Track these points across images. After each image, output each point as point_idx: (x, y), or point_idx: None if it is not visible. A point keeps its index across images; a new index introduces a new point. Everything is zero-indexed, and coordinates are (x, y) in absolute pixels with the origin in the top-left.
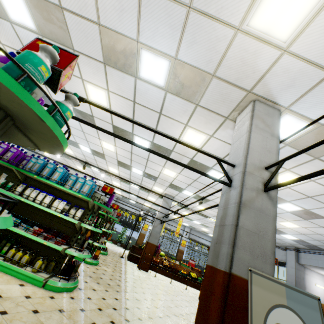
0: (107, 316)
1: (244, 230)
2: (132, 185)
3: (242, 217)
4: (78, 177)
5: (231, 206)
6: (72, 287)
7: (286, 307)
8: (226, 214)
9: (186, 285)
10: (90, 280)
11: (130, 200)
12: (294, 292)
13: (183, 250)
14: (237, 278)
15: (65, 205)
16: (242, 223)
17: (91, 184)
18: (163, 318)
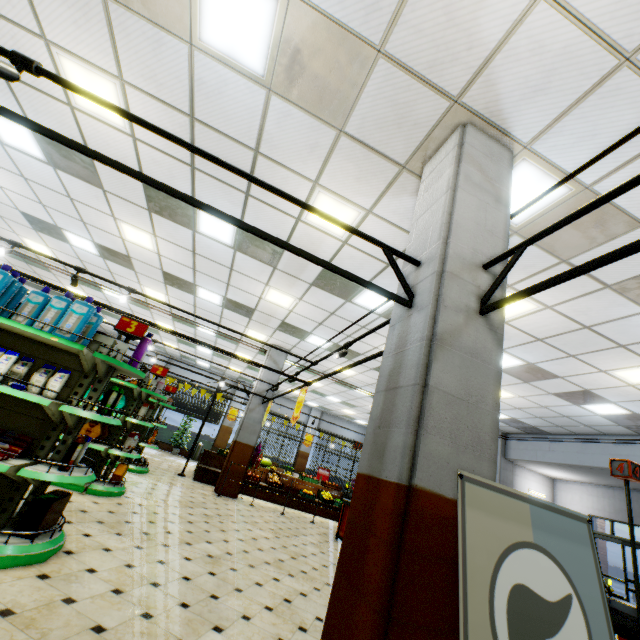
0: (134, 605)
1: (441, 395)
2: (201, 328)
3: (436, 368)
4: (50, 298)
5: (413, 346)
6: (44, 553)
7: (533, 545)
8: (401, 365)
9: (312, 515)
10: (99, 529)
11: (198, 362)
12: (546, 513)
13: (307, 453)
14: (424, 495)
15: (17, 365)
16: (437, 380)
17: (86, 311)
18: (265, 586)
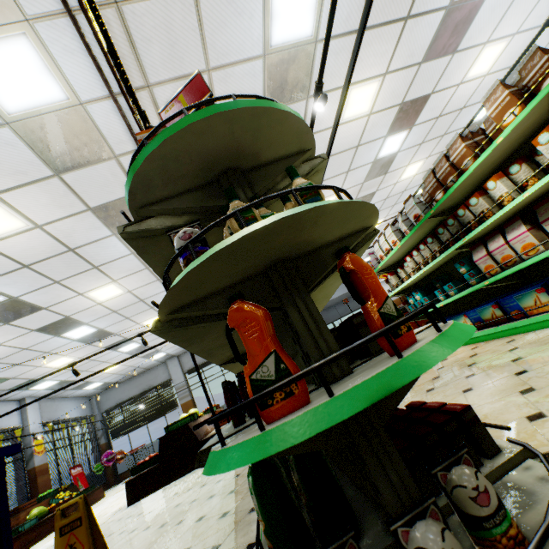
0: None
1: None
2: None
3: None
4: None
5: None
6: None
7: None
8: None
9: None
10: None
11: None
12: None
13: (45, 464)
14: None
15: None
16: None
17: None
18: None
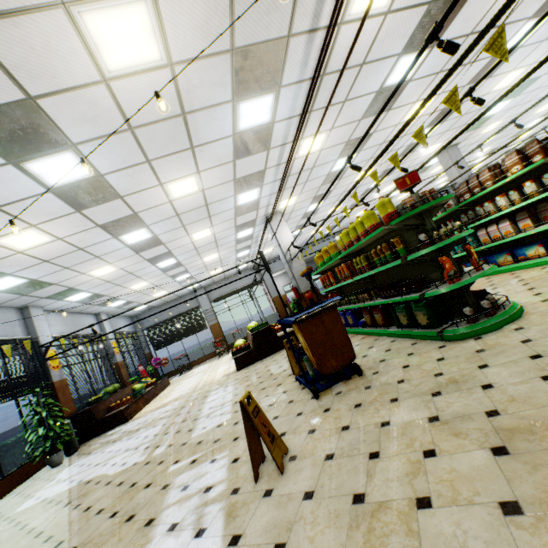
0: None
1: None
2: (246, 194)
3: None
4: None
5: None
6: None
7: None
8: None
9: None
10: None
11: None
12: None
13: (122, 361)
14: None
15: None
16: None
17: None
18: None
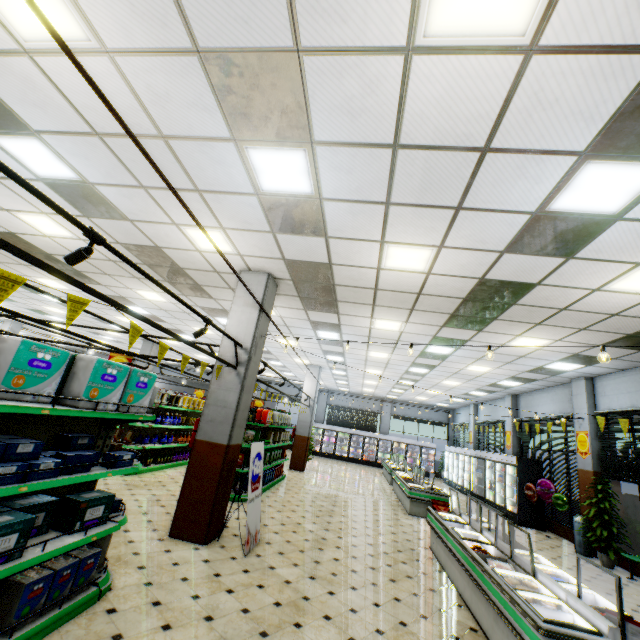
0: None
1: None
2: None
3: None
4: None
5: None
6: None
7: None
8: None
9: None
10: None
11: None
12: None
13: None
14: None
15: None
16: None
17: None
18: None
